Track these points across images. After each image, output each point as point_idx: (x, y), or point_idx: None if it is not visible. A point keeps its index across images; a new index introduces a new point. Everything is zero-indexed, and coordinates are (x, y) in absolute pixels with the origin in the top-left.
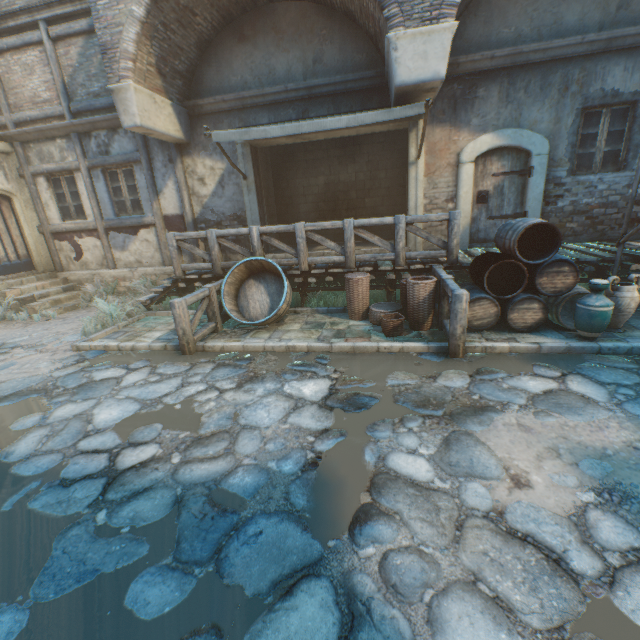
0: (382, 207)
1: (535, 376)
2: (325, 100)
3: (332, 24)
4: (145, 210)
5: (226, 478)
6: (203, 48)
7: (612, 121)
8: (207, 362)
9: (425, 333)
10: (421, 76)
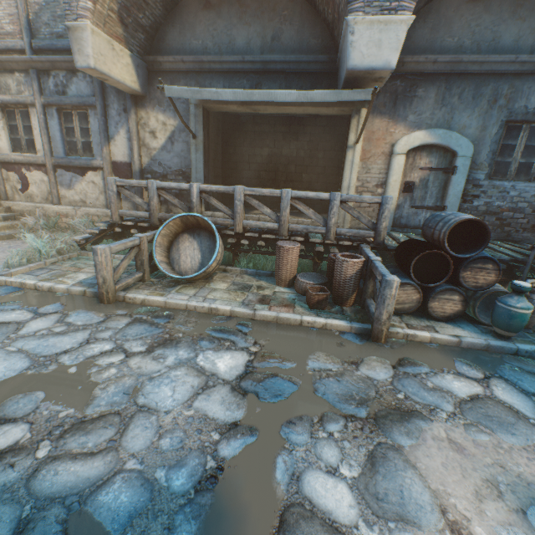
0: (317, 183)
1: (459, 375)
2: (278, 76)
3: (294, 6)
4: (95, 153)
5: (96, 492)
6: (169, 8)
7: (530, 136)
8: (123, 315)
9: (347, 309)
10: (373, 63)
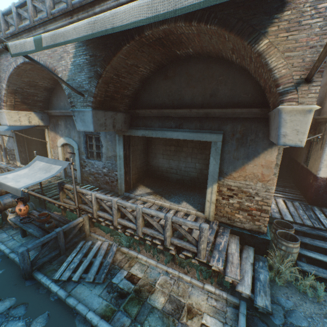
0: None
1: None
2: None
3: None
4: None
5: None
6: None
7: (96, 141)
8: None
9: None
10: (5, 123)
